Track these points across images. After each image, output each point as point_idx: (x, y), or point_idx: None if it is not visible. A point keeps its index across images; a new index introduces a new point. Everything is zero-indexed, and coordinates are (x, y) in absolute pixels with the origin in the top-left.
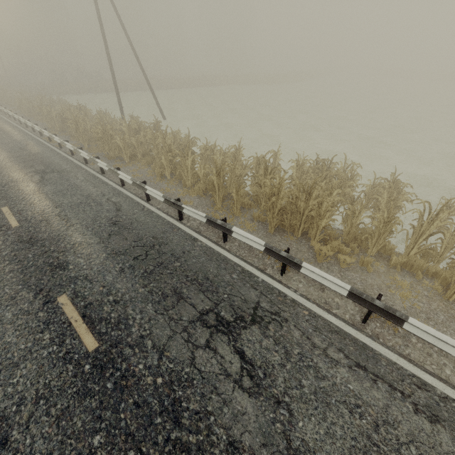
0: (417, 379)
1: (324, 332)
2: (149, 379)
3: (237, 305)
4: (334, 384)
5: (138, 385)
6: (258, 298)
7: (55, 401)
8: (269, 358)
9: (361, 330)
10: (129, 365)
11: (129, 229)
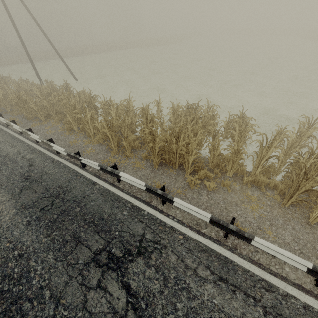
0: (265, 282)
1: (195, 253)
2: None
3: (125, 240)
4: (202, 301)
5: None
6: (143, 230)
7: None
8: (151, 287)
9: (223, 244)
10: None
11: (38, 183)
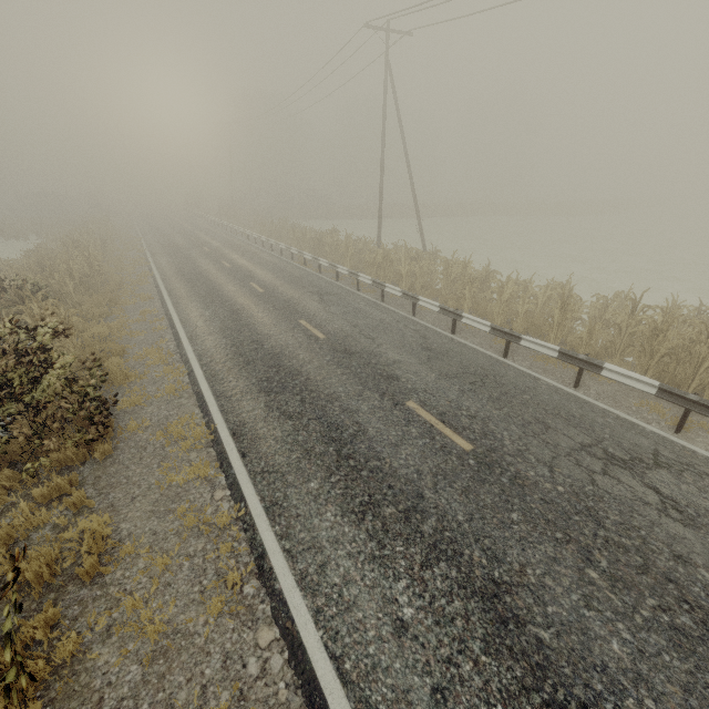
0: None
1: None
2: (548, 485)
3: (626, 446)
4: None
5: (537, 487)
6: (654, 446)
7: (452, 479)
8: (697, 502)
9: None
10: (517, 469)
11: (447, 357)
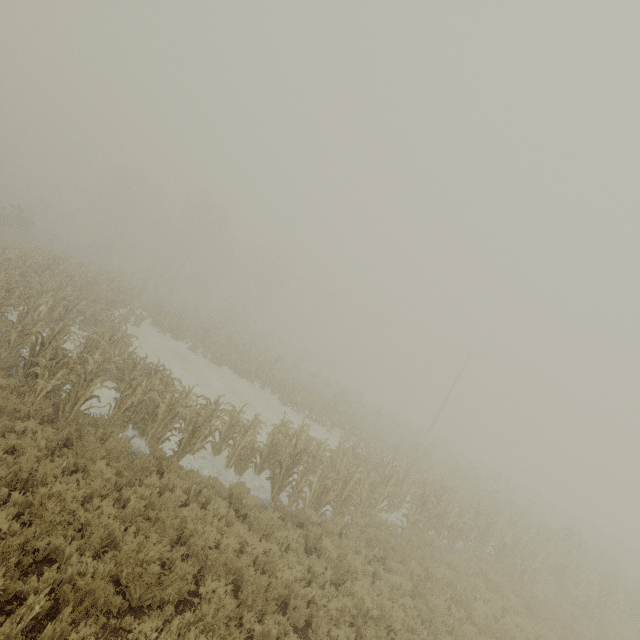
0: None
1: None
2: None
3: None
4: None
5: None
6: None
7: None
8: None
9: None
10: None
11: None
